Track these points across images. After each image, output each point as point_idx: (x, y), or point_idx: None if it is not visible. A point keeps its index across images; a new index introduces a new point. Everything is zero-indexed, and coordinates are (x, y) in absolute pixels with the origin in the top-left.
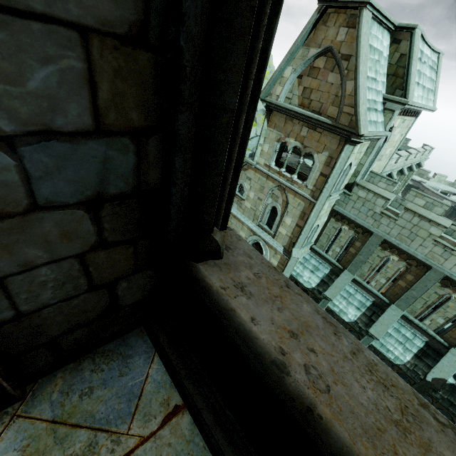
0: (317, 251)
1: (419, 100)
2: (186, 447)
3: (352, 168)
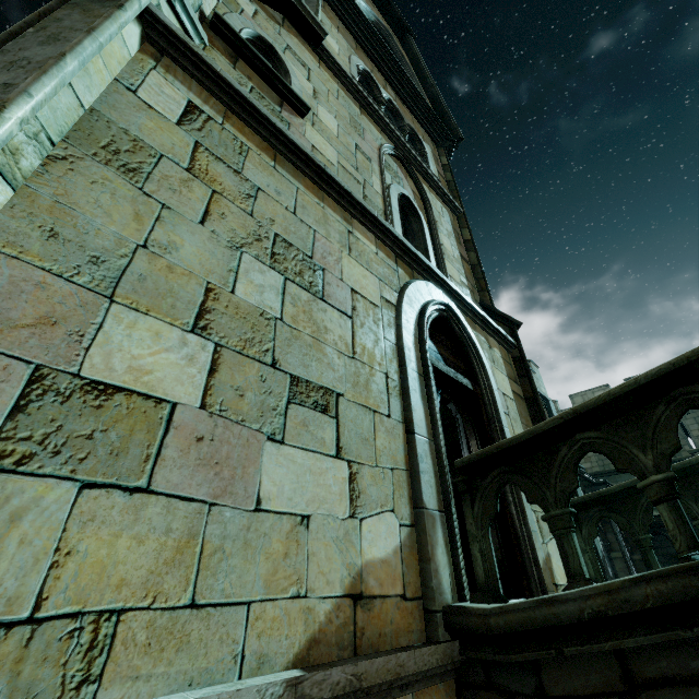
0: None
1: None
2: None
3: None
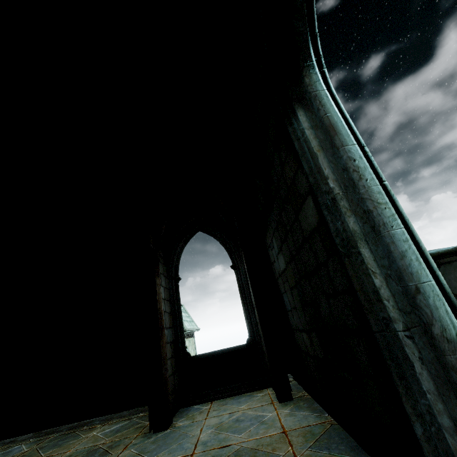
0: None
1: (189, 326)
2: (220, 401)
3: None
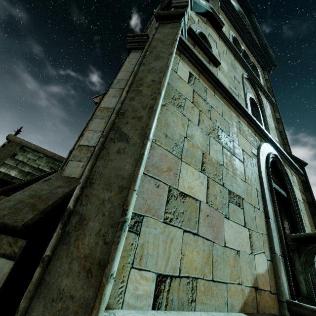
0: None
1: None
2: None
3: None
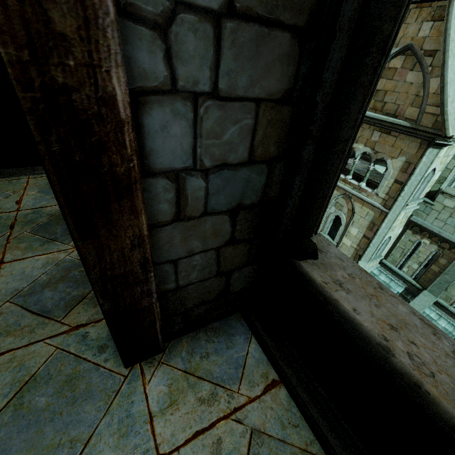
0: (388, 266)
1: None
2: (285, 413)
3: (436, 174)
